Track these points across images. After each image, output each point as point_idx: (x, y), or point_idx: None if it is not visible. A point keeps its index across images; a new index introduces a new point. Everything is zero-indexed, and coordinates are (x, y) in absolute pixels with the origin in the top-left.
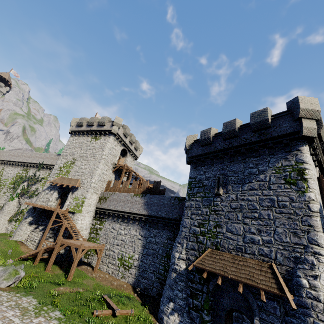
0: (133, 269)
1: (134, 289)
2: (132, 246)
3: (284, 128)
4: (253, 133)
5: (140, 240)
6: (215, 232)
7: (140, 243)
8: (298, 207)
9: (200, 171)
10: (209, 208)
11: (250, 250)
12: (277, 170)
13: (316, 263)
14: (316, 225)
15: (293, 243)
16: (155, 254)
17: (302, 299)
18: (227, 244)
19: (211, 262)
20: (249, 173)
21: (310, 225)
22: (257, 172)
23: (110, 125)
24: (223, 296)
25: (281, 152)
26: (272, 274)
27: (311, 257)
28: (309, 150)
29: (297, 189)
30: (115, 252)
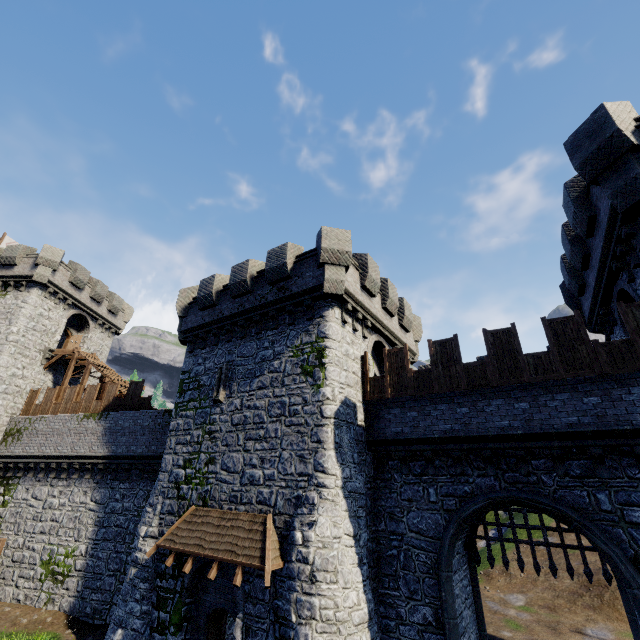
0: (73, 578)
1: (72, 620)
2: (75, 528)
3: (307, 280)
4: (271, 287)
5: (92, 512)
6: (206, 473)
7: (92, 518)
8: (311, 412)
9: (199, 359)
10: (203, 428)
11: (247, 497)
12: (295, 352)
13: (317, 501)
14: (326, 439)
15: (298, 473)
16: (121, 536)
17: (291, 566)
18: (219, 493)
19: (187, 533)
20: (262, 358)
21: (319, 441)
22: (273, 356)
23: (31, 264)
24: (208, 590)
25: (304, 320)
26: (263, 533)
27: (313, 494)
28: (341, 314)
29: (313, 383)
30: (35, 551)
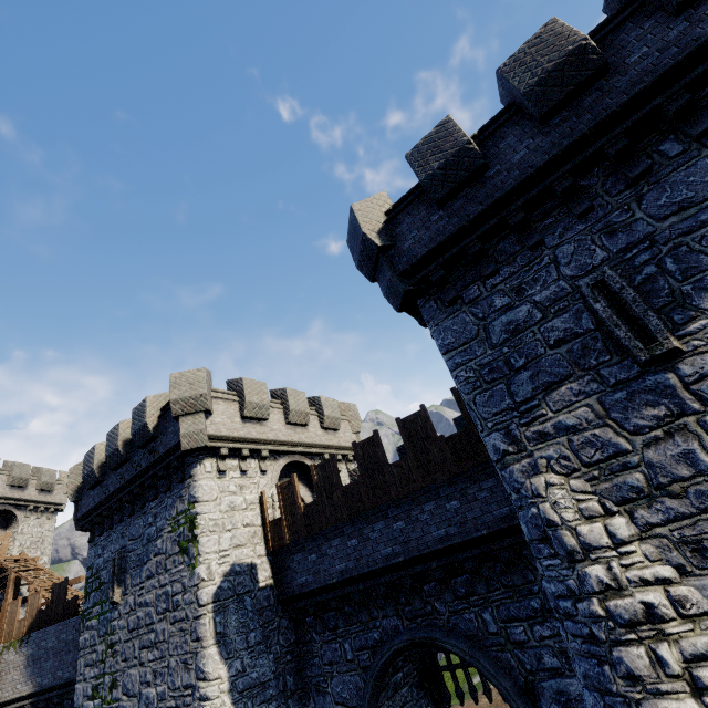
0: None
1: None
2: None
3: (170, 437)
4: (144, 451)
5: None
6: (110, 703)
7: None
8: (189, 601)
9: (99, 548)
10: (106, 641)
11: None
12: (173, 525)
13: None
14: (204, 635)
15: (184, 686)
16: None
17: None
18: None
19: None
20: (148, 538)
21: (198, 638)
22: (156, 534)
23: None
24: None
25: (177, 484)
26: None
27: None
28: (217, 463)
29: (189, 562)
30: None
